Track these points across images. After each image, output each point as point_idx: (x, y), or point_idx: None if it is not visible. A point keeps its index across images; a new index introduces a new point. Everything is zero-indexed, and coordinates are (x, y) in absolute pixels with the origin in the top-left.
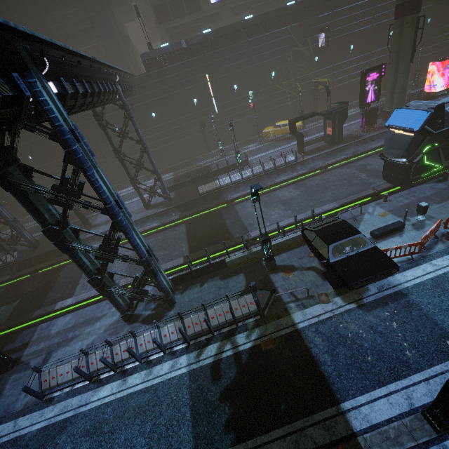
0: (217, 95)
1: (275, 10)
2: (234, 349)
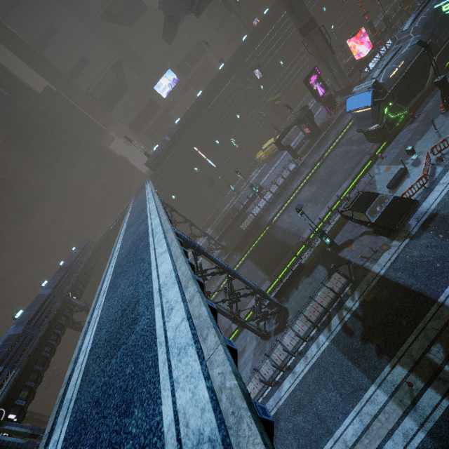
0: (208, 155)
1: (214, 78)
2: (350, 312)
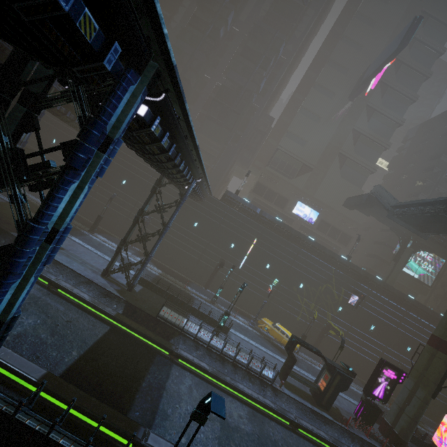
0: (251, 258)
1: (331, 251)
2: None
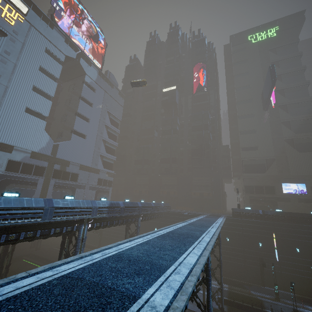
0: (280, 248)
1: None
2: None
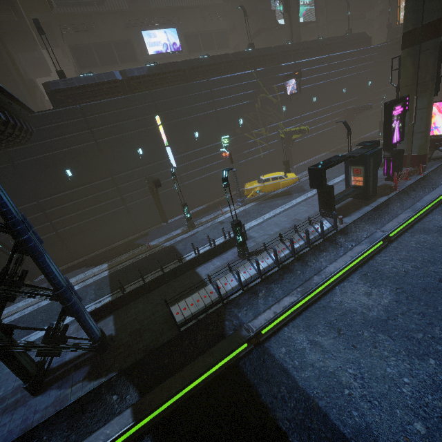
0: (172, 145)
1: (235, 53)
2: None
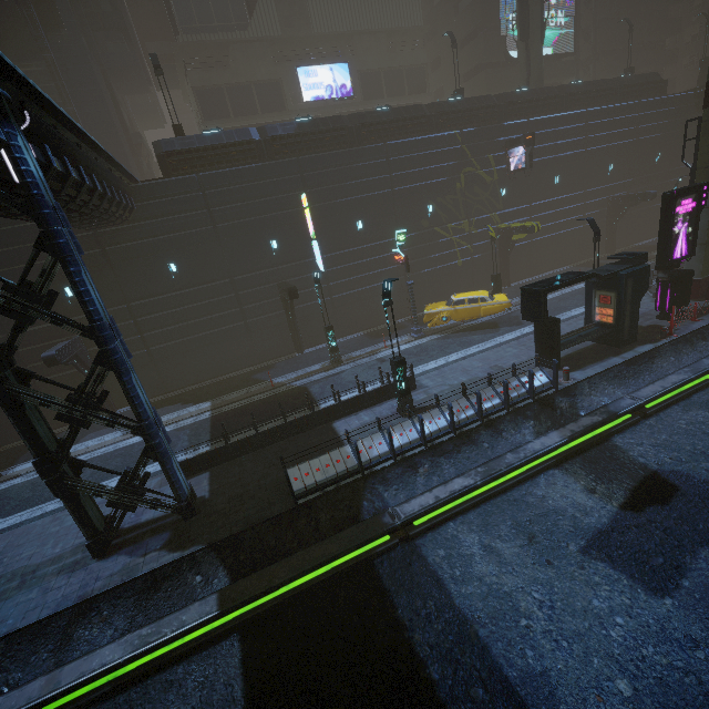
0: (322, 238)
1: (432, 104)
2: None
